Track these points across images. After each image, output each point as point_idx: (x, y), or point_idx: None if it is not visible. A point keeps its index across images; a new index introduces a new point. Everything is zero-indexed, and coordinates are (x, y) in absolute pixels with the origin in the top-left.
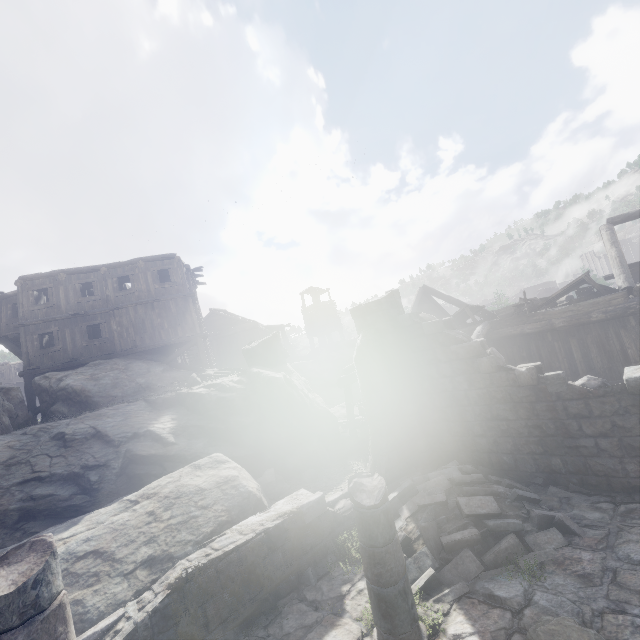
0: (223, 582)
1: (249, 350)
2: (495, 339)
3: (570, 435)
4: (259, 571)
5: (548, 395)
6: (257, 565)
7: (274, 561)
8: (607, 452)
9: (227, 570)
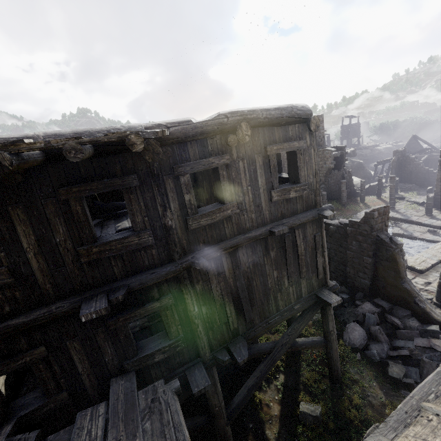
0: (372, 188)
1: (348, 153)
2: (429, 159)
3: (429, 179)
4: (375, 188)
5: (428, 173)
6: (375, 187)
7: (376, 188)
8: (434, 181)
9: (372, 187)
